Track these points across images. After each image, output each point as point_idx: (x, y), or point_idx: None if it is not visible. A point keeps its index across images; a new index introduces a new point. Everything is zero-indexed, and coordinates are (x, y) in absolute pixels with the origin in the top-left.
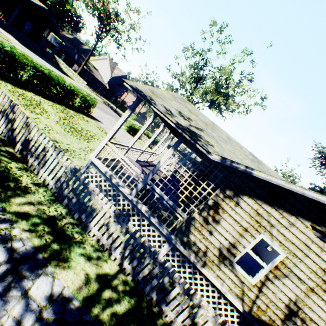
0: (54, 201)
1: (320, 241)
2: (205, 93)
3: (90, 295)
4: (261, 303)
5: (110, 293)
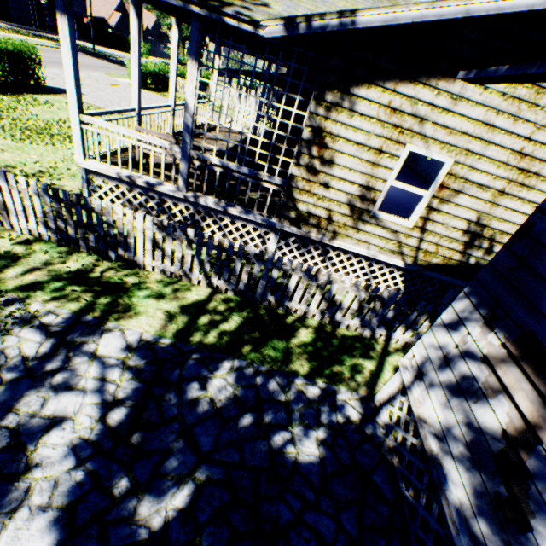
0: (67, 253)
1: (512, 104)
2: None
3: (183, 329)
4: (428, 246)
5: (209, 318)
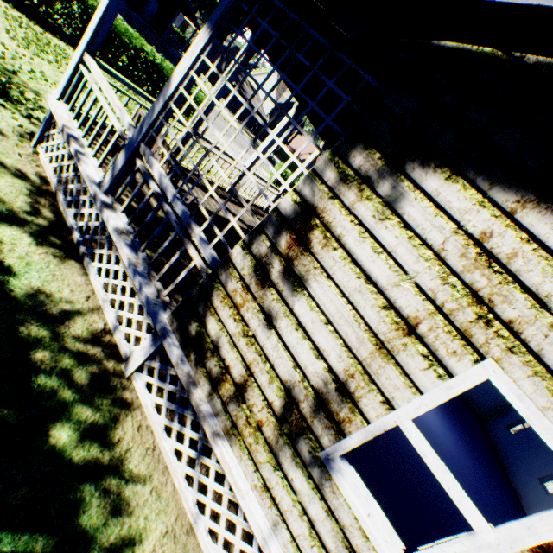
0: None
1: None
2: None
3: None
4: None
5: None
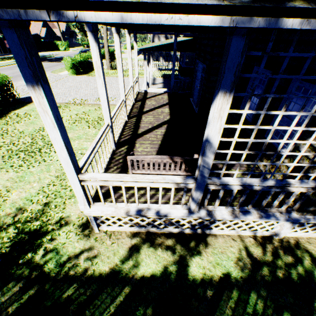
0: None
1: None
2: None
3: None
4: None
5: None
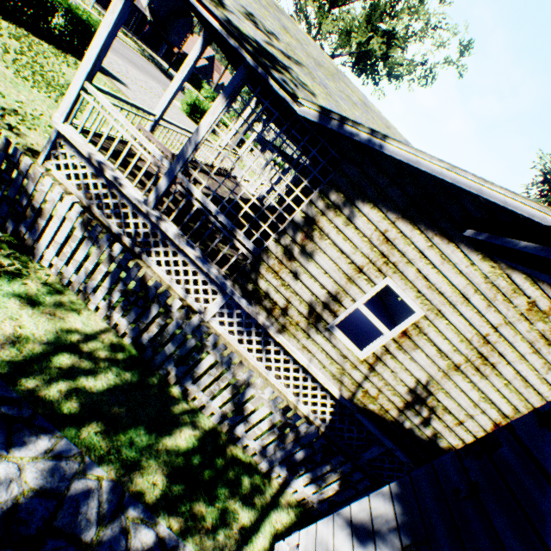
0: None
1: (490, 289)
2: (347, 33)
3: (23, 360)
4: (371, 387)
5: (75, 360)
